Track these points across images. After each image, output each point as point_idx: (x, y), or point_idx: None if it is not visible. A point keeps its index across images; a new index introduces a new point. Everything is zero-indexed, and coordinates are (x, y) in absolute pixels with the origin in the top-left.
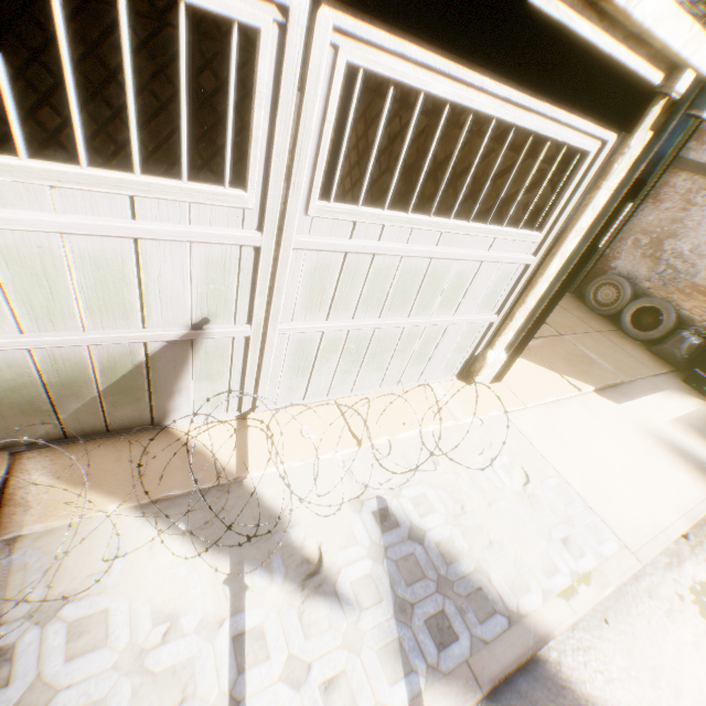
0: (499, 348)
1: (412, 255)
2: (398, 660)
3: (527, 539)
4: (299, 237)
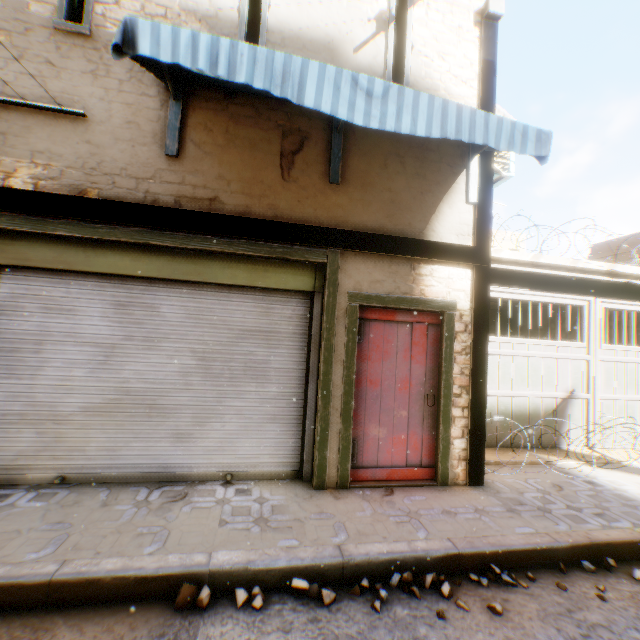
0: None
1: (639, 362)
2: None
3: None
4: (598, 356)
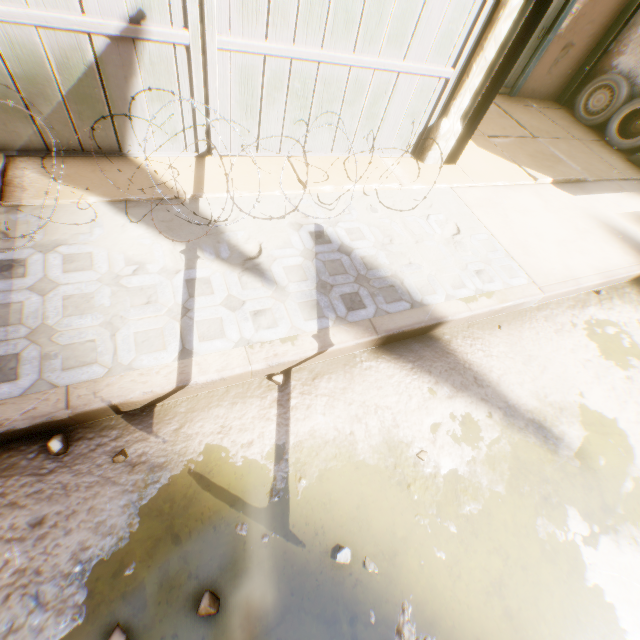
0: (454, 116)
1: None
2: (314, 311)
3: (444, 267)
4: None
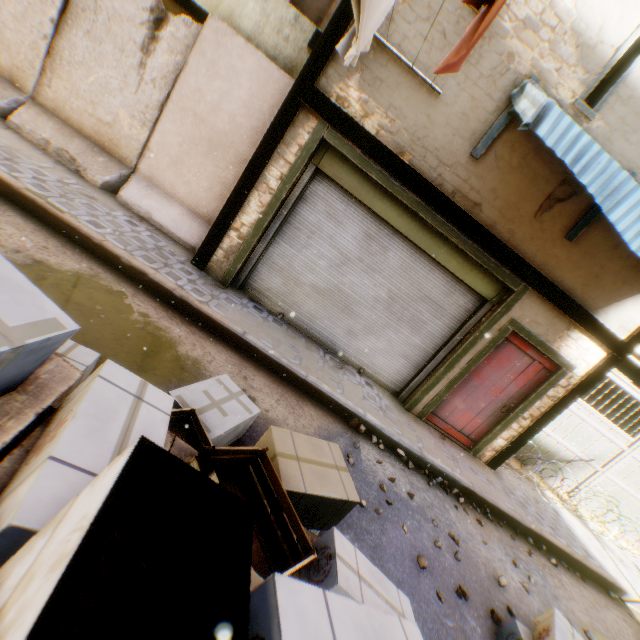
0: None
1: None
2: None
3: None
4: (633, 454)
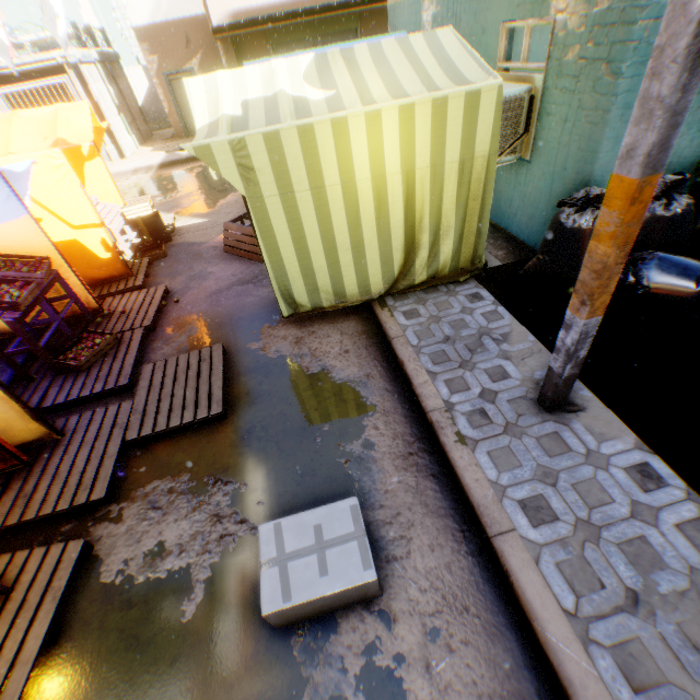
0: (109, 145)
1: None
2: None
3: None
4: None
